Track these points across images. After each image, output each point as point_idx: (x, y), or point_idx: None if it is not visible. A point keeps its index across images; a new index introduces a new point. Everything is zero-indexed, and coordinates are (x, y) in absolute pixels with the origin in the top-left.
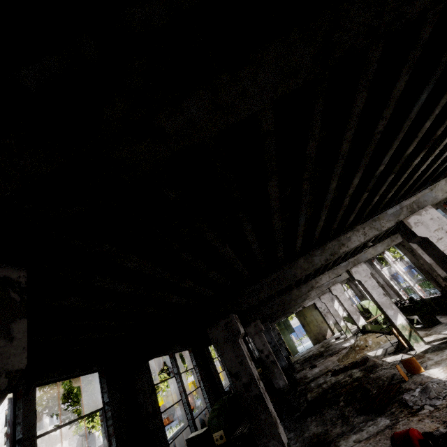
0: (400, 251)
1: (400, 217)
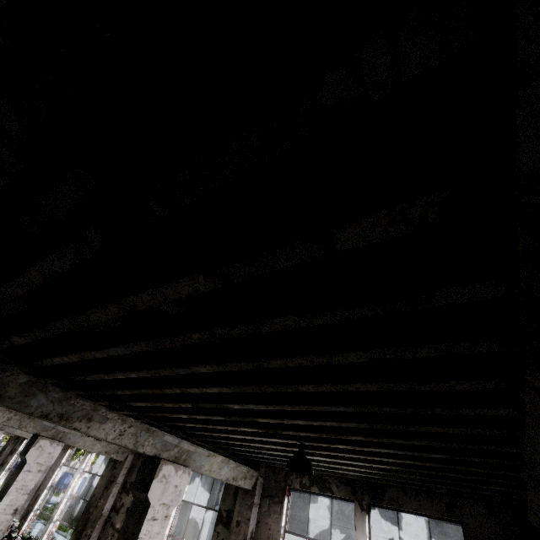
0: (100, 457)
1: (165, 453)
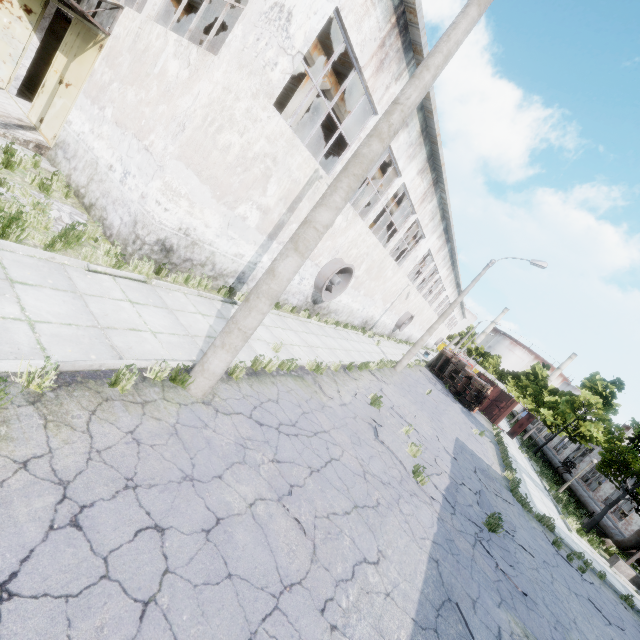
0: None
1: None
